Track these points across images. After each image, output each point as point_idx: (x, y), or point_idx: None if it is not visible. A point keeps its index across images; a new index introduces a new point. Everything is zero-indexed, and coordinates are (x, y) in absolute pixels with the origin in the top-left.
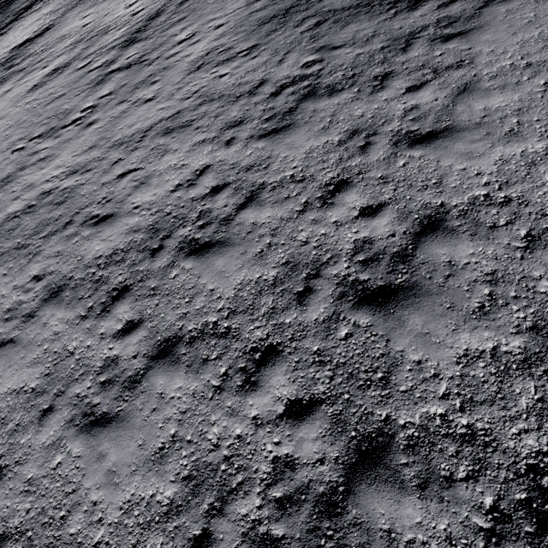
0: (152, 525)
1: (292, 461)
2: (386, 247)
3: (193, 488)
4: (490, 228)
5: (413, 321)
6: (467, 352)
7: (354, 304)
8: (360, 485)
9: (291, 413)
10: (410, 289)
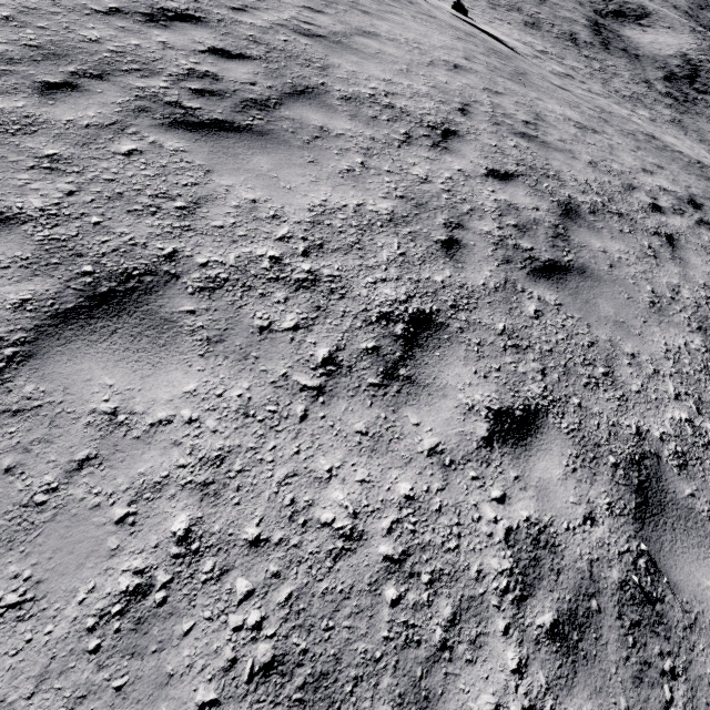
0: None
1: None
2: None
3: None
4: None
5: None
6: None
7: None
8: None
9: None
10: None
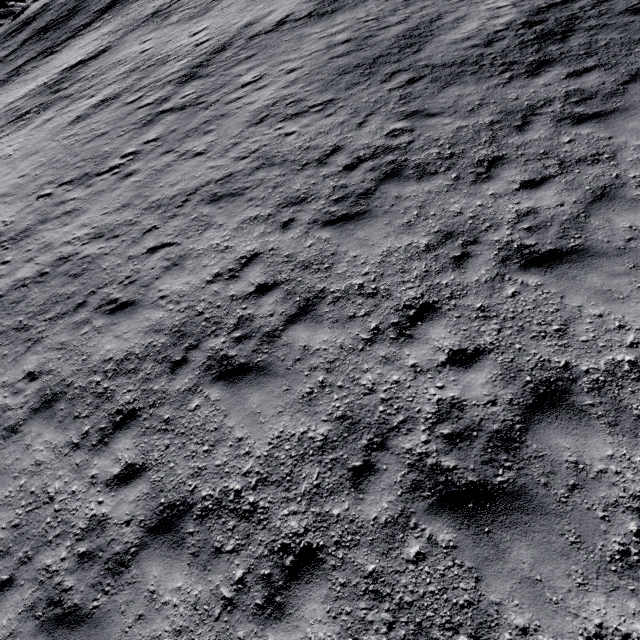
0: None
1: None
2: (483, 420)
3: None
4: (638, 418)
5: (517, 554)
6: (602, 631)
7: (431, 504)
8: None
9: None
10: (515, 498)
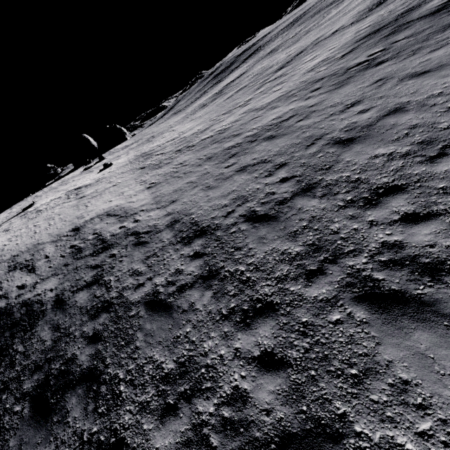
0: (217, 209)
1: (274, 193)
2: (362, 123)
3: (234, 201)
4: (430, 106)
5: (356, 148)
6: (377, 155)
7: (331, 146)
8: (297, 197)
9: (281, 181)
10: (363, 137)
